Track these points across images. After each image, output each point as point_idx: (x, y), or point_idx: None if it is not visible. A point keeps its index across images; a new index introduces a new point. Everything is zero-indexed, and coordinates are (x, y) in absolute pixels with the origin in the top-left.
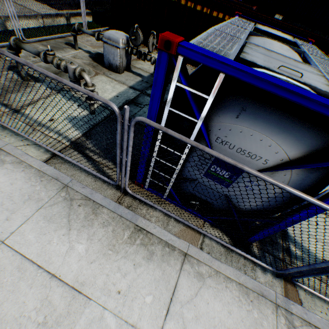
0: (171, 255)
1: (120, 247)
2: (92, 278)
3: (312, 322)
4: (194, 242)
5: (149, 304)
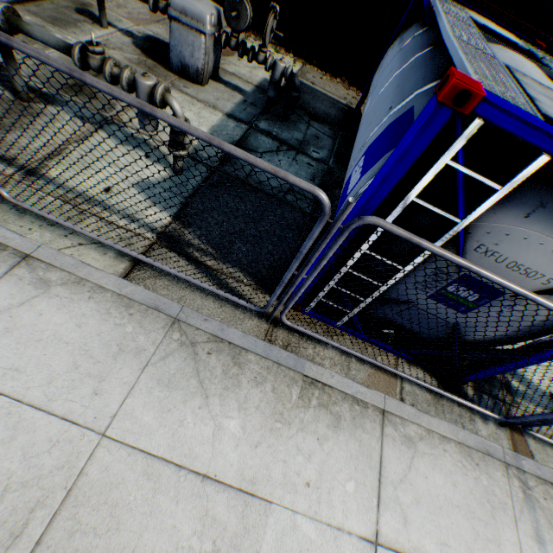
0: (365, 416)
1: (290, 415)
2: (265, 471)
3: (547, 478)
4: (390, 392)
5: (353, 494)
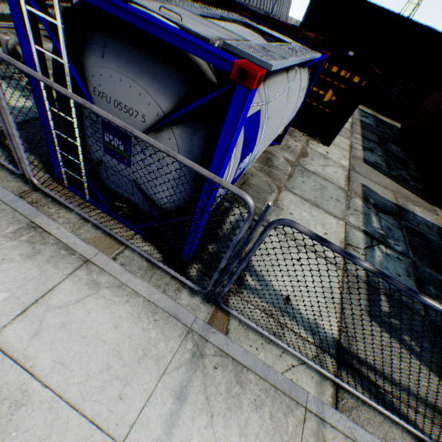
0: (65, 259)
1: None
2: None
3: (232, 354)
4: (107, 251)
5: (1, 301)
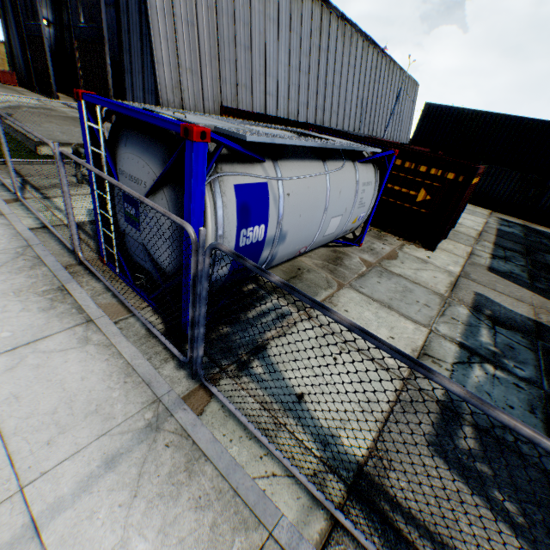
0: (73, 316)
1: (26, 294)
2: None
3: (195, 438)
4: (113, 316)
5: (2, 338)
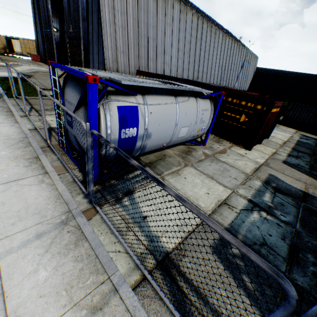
0: (39, 170)
1: (20, 159)
2: None
3: (83, 230)
4: (58, 171)
5: (3, 177)
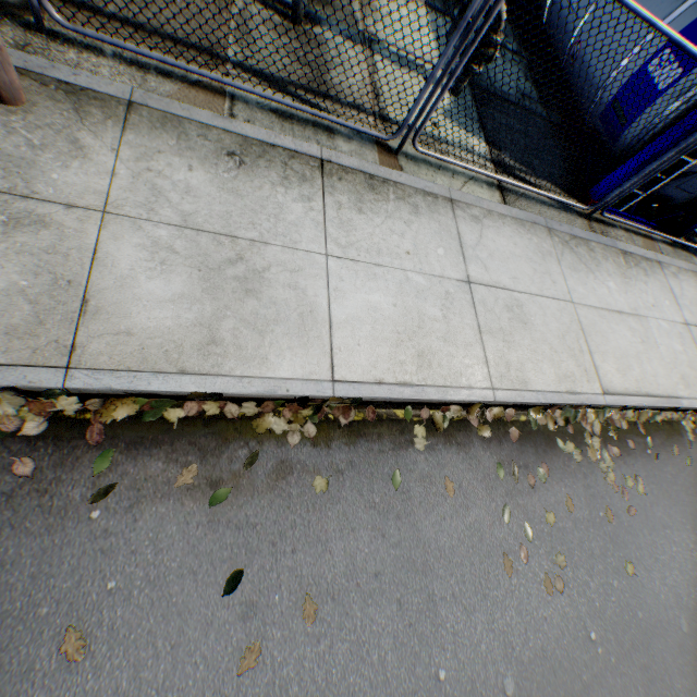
0: (652, 267)
1: (627, 274)
2: (635, 304)
3: None
4: (654, 250)
5: (668, 306)
